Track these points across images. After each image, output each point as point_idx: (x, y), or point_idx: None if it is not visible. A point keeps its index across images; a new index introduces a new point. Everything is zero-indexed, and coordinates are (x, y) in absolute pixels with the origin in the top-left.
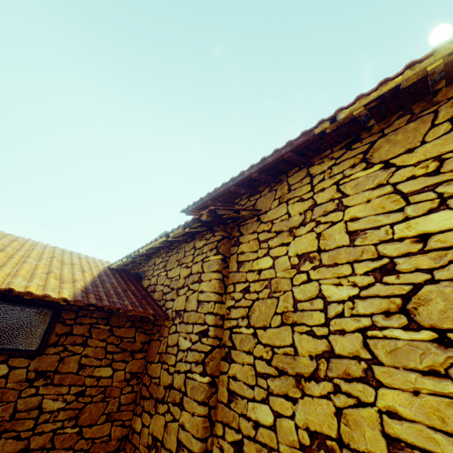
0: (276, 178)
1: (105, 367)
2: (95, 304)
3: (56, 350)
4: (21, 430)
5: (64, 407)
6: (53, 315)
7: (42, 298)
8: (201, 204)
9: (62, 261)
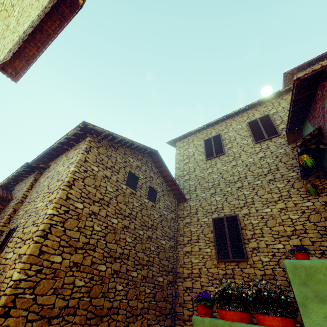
0: (54, 157)
1: None
2: None
3: None
4: None
5: None
6: None
7: None
8: (33, 162)
9: None
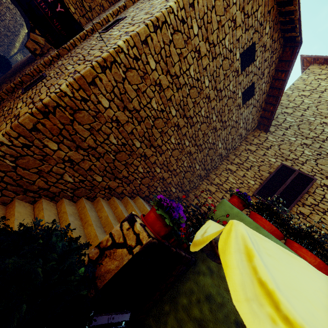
0: None
1: None
2: None
3: None
4: None
5: None
6: None
7: None
8: None
9: None
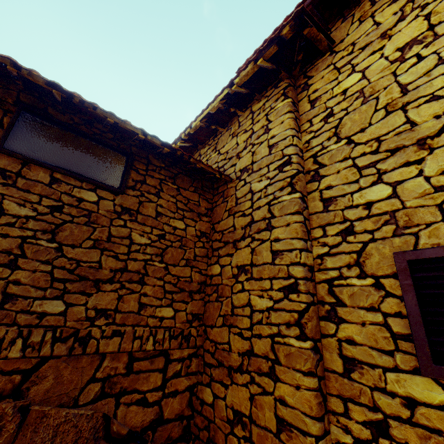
0: None
1: (178, 220)
2: (170, 144)
3: (135, 193)
4: (118, 253)
5: (150, 244)
6: (127, 161)
7: (123, 125)
8: None
9: None
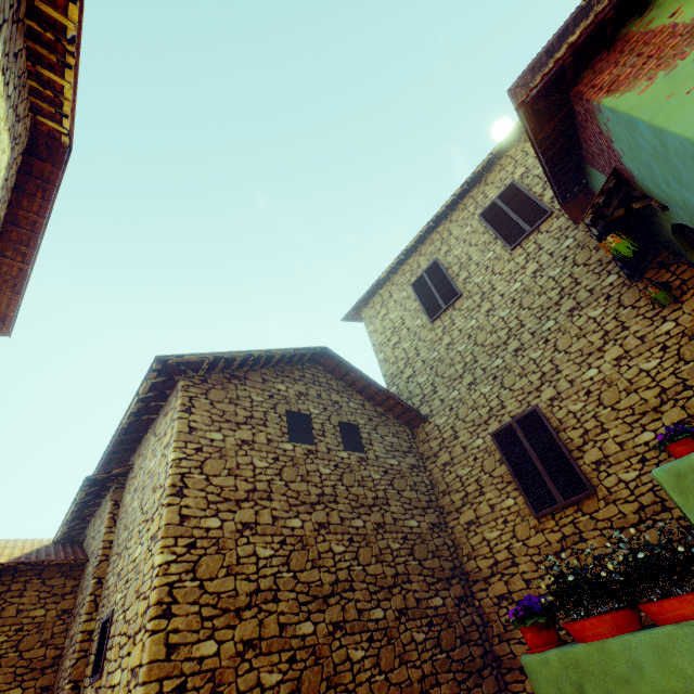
0: (134, 444)
1: (39, 609)
2: (24, 561)
3: None
4: None
5: (7, 640)
6: None
7: None
8: (99, 470)
9: (5, 547)
